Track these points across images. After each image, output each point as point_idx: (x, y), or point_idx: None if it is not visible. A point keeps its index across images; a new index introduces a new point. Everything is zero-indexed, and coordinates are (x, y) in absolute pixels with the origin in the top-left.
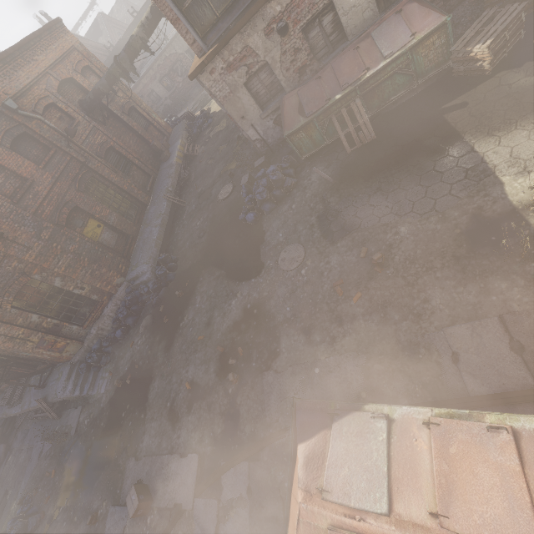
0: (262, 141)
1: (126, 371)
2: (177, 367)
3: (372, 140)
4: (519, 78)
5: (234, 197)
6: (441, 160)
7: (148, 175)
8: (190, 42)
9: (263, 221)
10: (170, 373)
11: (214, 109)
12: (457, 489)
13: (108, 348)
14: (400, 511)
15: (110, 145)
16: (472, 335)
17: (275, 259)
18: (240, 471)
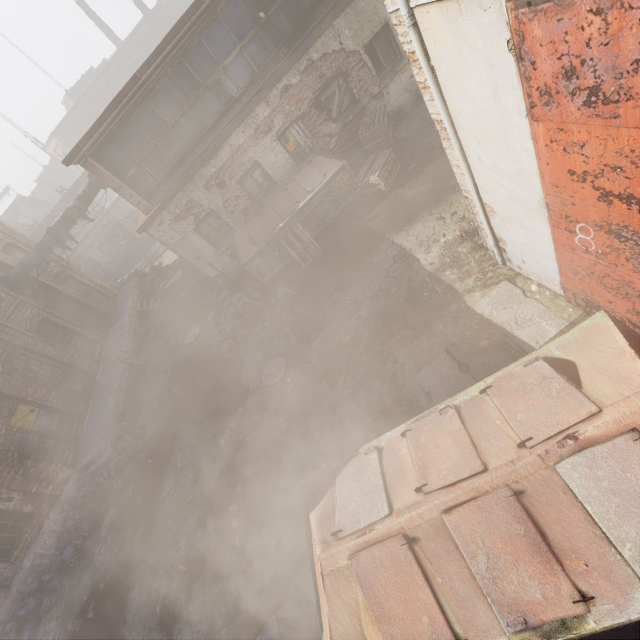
0: (222, 276)
1: (85, 602)
2: (163, 552)
3: (321, 253)
4: (406, 192)
5: (204, 336)
6: (375, 255)
7: (94, 342)
8: (135, 204)
9: (239, 348)
10: (155, 565)
11: (167, 263)
12: (430, 462)
13: (51, 582)
14: (398, 506)
15: (43, 317)
16: (434, 372)
17: (259, 378)
18: (268, 632)
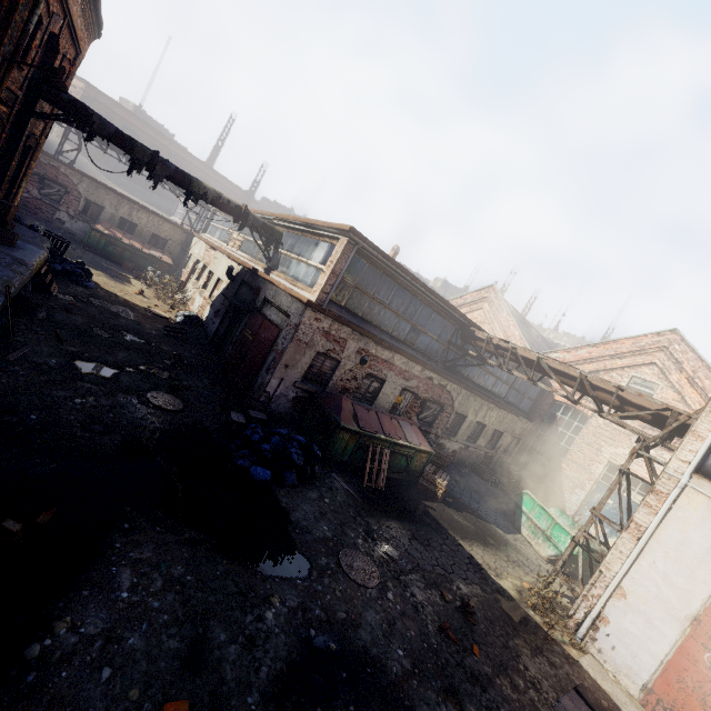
0: (268, 398)
1: None
2: None
3: (381, 488)
4: (454, 514)
5: (191, 421)
6: (446, 540)
7: None
8: (324, 290)
9: (276, 491)
10: None
11: (98, 281)
12: None
13: None
14: None
15: None
16: (576, 707)
17: (334, 559)
18: None
